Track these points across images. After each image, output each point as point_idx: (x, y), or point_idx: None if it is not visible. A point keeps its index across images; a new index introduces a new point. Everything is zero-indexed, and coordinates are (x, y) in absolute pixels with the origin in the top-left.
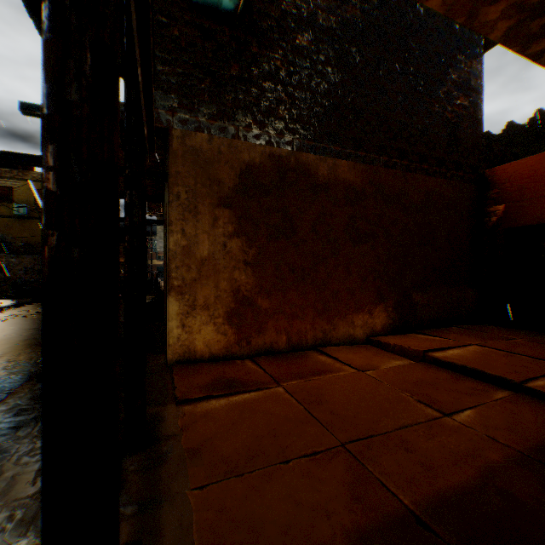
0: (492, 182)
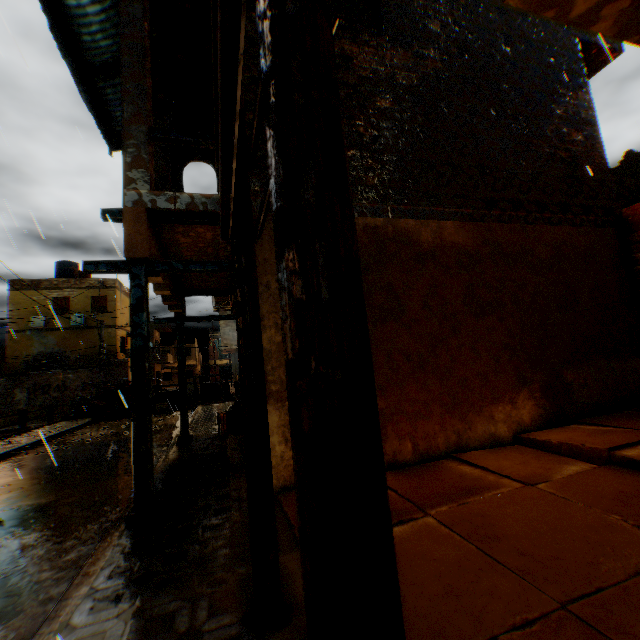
0: (634, 222)
